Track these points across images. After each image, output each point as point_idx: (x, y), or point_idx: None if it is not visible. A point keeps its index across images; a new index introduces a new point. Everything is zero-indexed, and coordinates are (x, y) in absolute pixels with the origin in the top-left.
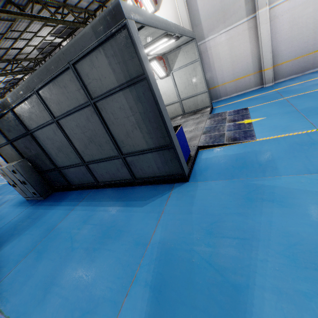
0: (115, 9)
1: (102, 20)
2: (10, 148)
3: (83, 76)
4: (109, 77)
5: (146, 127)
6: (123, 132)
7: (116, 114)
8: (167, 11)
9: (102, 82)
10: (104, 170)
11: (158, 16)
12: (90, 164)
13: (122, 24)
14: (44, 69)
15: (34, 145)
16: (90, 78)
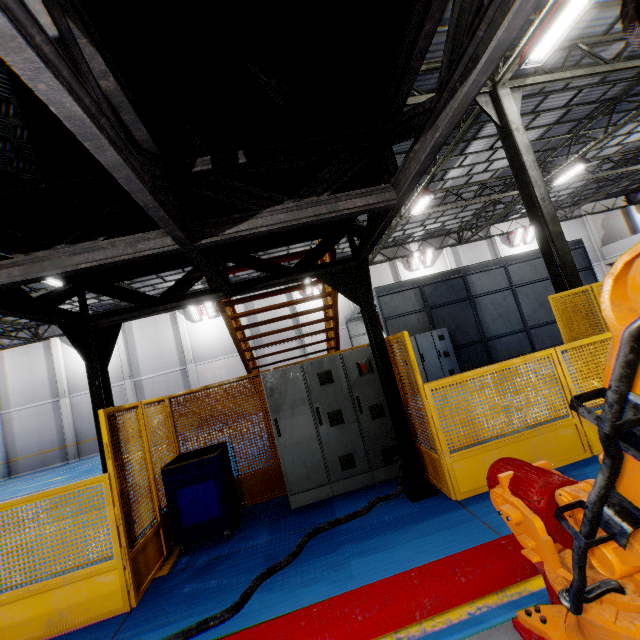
0: (579, 241)
1: (572, 242)
2: (417, 317)
3: None
4: None
5: None
6: None
7: None
8: (439, 268)
9: None
10: (546, 334)
11: (432, 270)
12: (533, 329)
13: (582, 246)
14: (524, 254)
15: (466, 312)
16: None
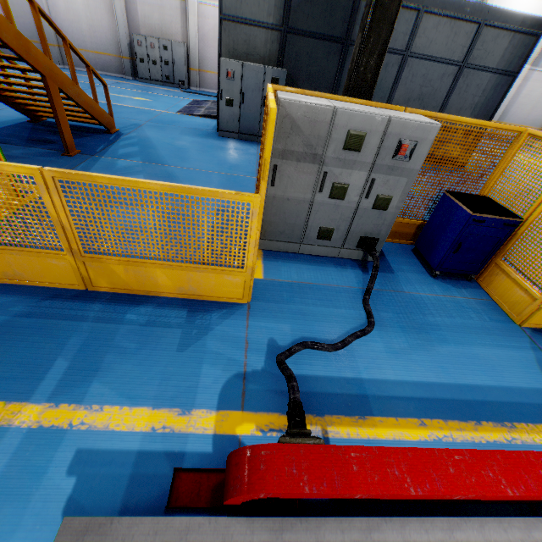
0: None
1: (533, 20)
2: (265, 37)
3: (480, 40)
4: (495, 58)
5: (478, 111)
6: (458, 107)
7: (469, 88)
8: None
9: (487, 56)
10: None
11: None
12: None
13: (538, 35)
14: (458, 5)
15: (330, 61)
16: (483, 47)
